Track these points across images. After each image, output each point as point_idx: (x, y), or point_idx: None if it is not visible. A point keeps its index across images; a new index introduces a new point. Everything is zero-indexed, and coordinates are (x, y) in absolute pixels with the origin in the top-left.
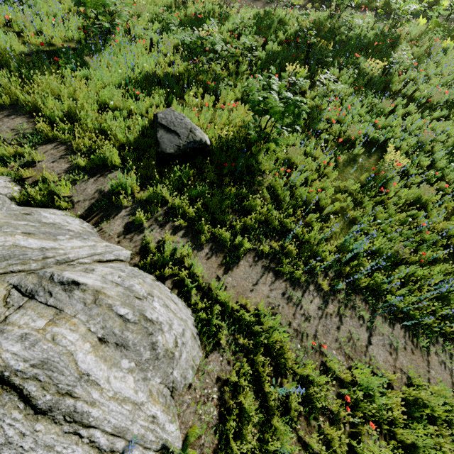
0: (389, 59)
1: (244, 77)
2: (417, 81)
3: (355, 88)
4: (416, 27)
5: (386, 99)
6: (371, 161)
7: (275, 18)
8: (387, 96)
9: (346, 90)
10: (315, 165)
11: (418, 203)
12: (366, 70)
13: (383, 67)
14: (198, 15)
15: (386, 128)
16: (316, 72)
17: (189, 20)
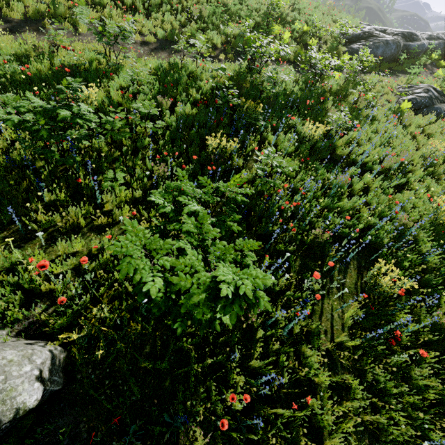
0: (323, 117)
1: (146, 157)
2: (360, 142)
3: (301, 160)
4: (336, 81)
5: (337, 169)
6: (351, 272)
7: (184, 71)
8: (339, 166)
9: (290, 163)
10: (283, 320)
11: (441, 346)
12: (306, 135)
13: (326, 132)
14: (65, 69)
15: (351, 210)
16: (248, 141)
17: (56, 74)
